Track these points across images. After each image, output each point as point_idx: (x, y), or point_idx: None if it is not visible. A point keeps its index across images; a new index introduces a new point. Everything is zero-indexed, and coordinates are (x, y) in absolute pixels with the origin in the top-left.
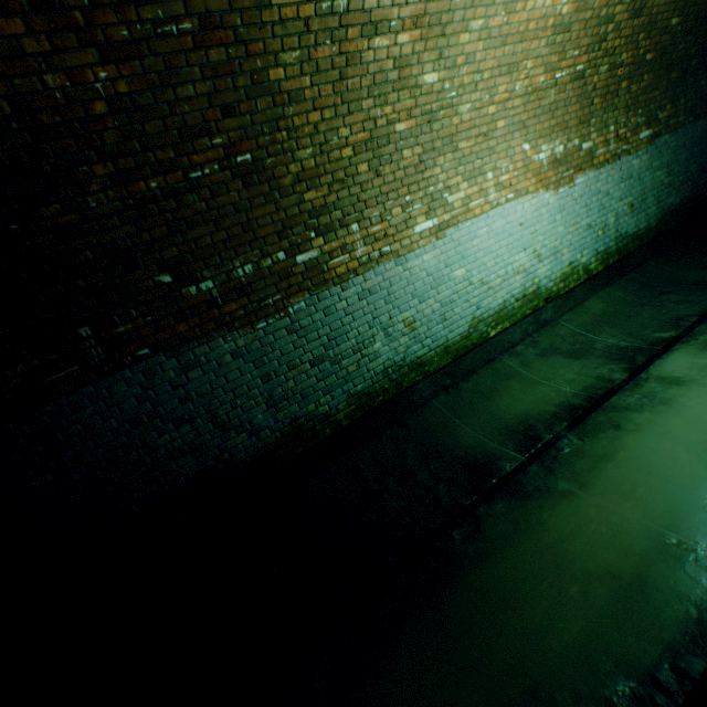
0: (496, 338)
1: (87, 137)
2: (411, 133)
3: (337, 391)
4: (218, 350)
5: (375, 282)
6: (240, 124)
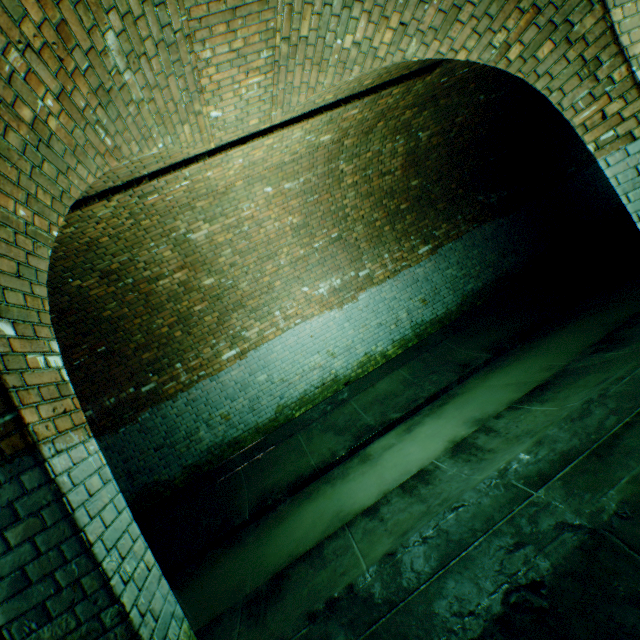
0: None
1: None
2: None
3: None
4: None
5: None
6: None
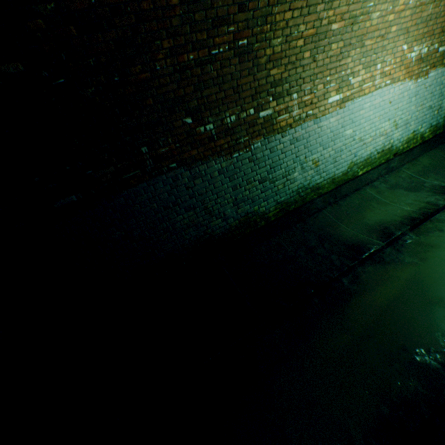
0: (363, 176)
1: (163, 20)
2: (339, 31)
3: (270, 200)
4: (211, 168)
5: (300, 133)
6: (246, 17)
